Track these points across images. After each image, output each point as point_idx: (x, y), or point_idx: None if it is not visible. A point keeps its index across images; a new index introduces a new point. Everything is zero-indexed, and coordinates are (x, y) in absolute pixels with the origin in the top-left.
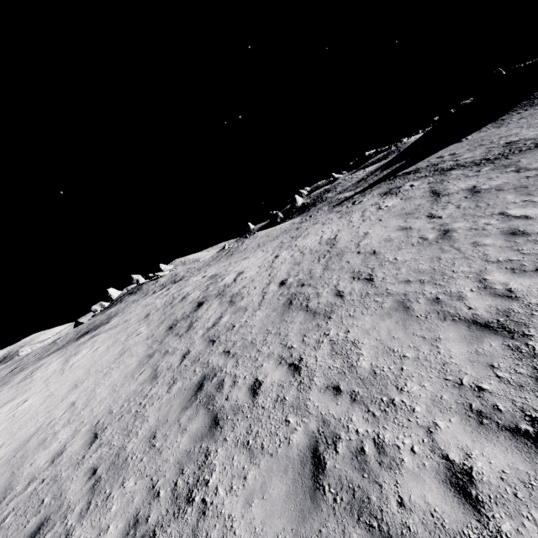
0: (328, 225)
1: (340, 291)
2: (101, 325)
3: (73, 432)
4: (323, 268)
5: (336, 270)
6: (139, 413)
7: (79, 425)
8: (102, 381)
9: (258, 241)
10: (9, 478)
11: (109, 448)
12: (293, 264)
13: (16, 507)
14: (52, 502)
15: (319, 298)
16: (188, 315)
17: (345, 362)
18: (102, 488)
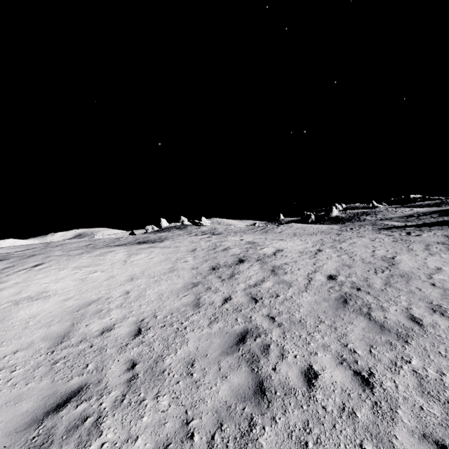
0: (380, 243)
1: (416, 317)
2: (156, 241)
3: (122, 316)
4: (383, 282)
5: (404, 291)
6: (179, 331)
7: (128, 313)
8: (153, 285)
9: (294, 230)
10: (69, 327)
11: (149, 350)
12: (342, 264)
13: (67, 356)
14: (94, 371)
15: (384, 312)
16: (230, 265)
17: (448, 414)
18: (137, 388)
